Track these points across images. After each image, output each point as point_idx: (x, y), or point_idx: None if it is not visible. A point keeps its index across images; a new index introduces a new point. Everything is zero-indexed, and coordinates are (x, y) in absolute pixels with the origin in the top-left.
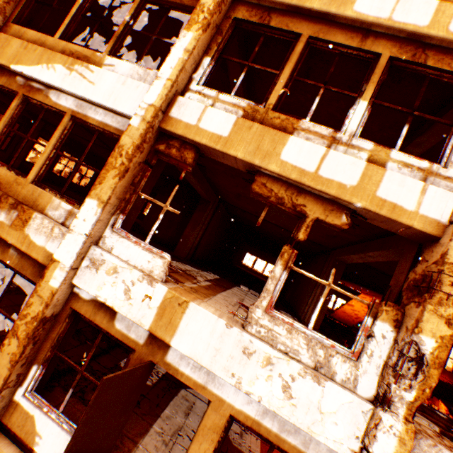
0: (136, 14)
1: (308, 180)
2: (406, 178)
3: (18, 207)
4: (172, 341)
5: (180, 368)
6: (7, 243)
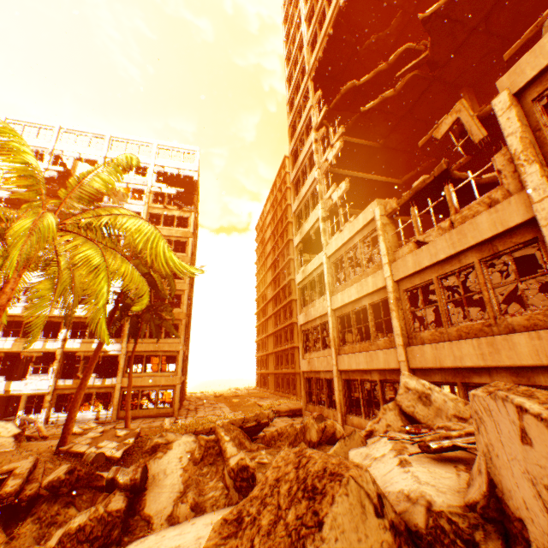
0: None
1: (32, 350)
2: (51, 343)
3: None
4: (11, 389)
5: (15, 393)
6: None
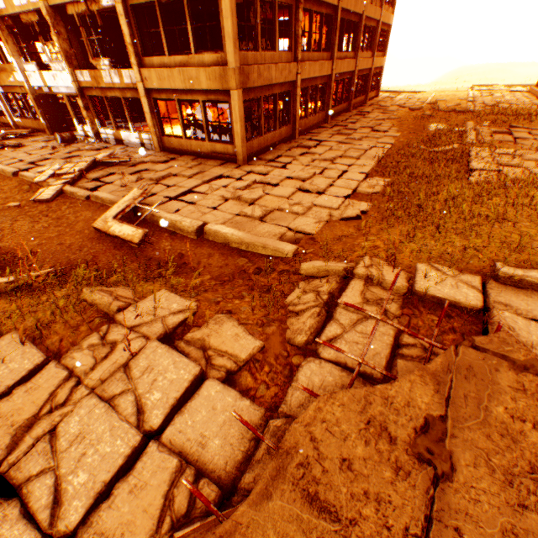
0: None
1: (23, 10)
2: None
3: (11, 74)
4: (48, 86)
5: (56, 92)
6: (21, 88)
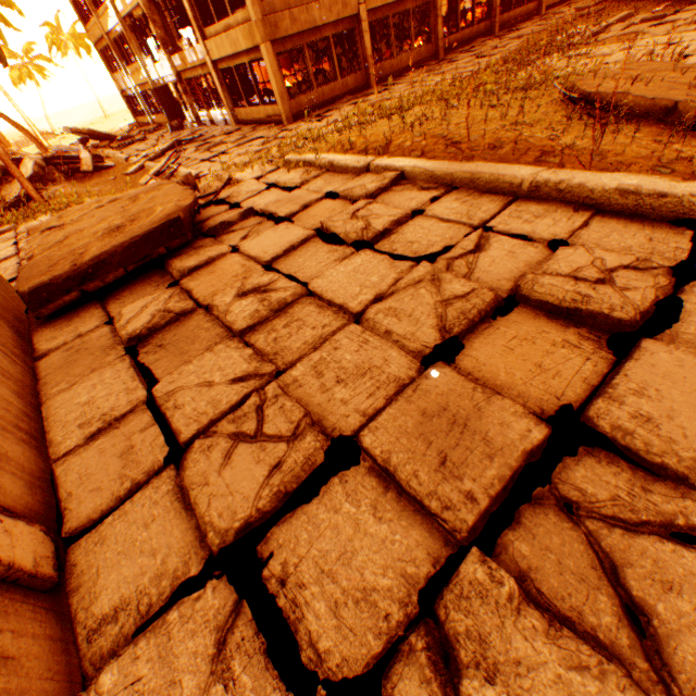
0: None
1: (133, 7)
2: None
3: (140, 73)
4: (161, 77)
5: (167, 82)
6: (149, 85)
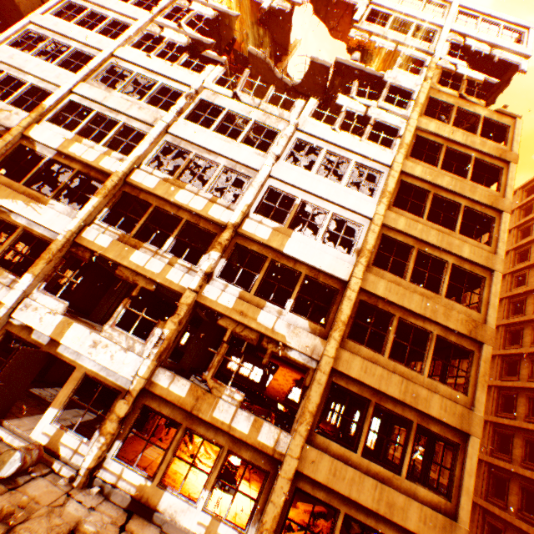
0: (73, 179)
1: (140, 270)
2: (179, 271)
3: None
4: (62, 340)
5: (64, 354)
6: None
